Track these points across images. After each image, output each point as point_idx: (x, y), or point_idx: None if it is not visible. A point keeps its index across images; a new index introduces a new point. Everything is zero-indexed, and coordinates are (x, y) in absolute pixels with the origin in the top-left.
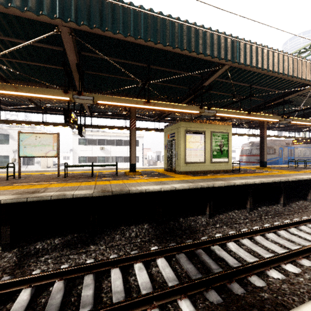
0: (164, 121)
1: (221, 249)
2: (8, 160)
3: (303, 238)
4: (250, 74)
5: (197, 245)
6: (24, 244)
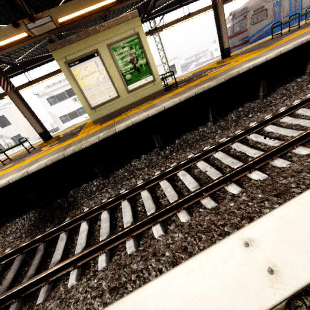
0: None
1: (65, 237)
2: (3, 147)
3: (184, 185)
4: None
5: (43, 238)
6: None
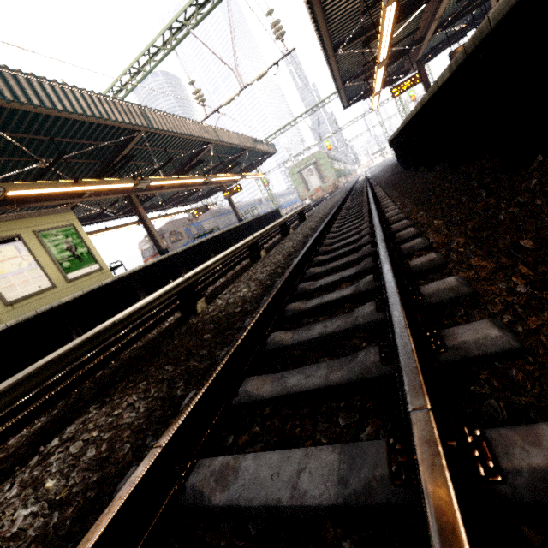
0: None
1: None
2: None
3: None
4: (30, 118)
5: (54, 387)
6: None
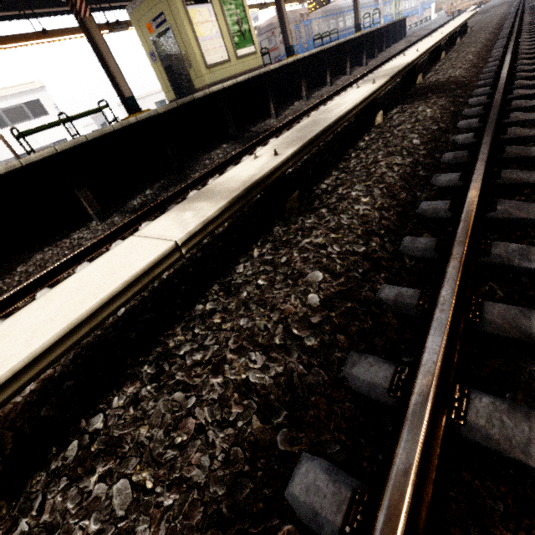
0: (102, 7)
1: None
2: None
3: None
4: None
5: (289, 124)
6: (115, 210)
